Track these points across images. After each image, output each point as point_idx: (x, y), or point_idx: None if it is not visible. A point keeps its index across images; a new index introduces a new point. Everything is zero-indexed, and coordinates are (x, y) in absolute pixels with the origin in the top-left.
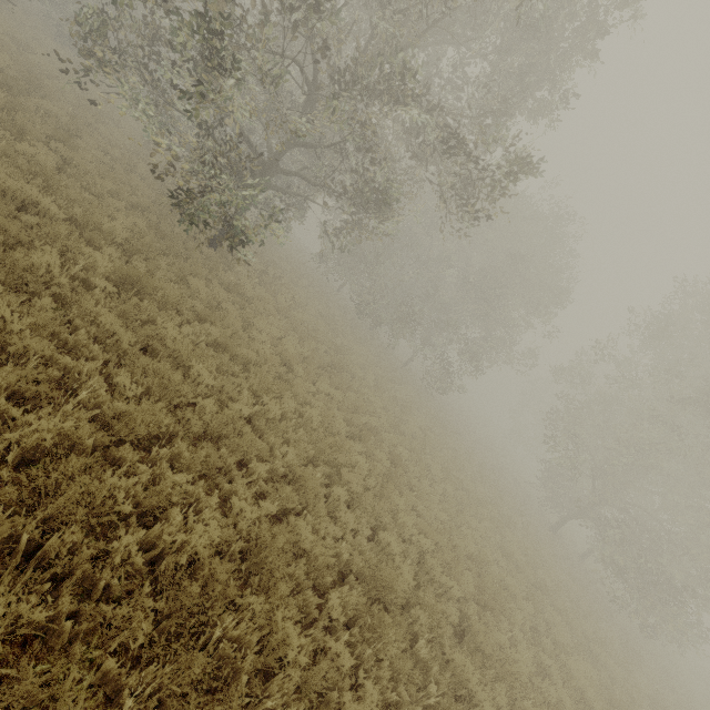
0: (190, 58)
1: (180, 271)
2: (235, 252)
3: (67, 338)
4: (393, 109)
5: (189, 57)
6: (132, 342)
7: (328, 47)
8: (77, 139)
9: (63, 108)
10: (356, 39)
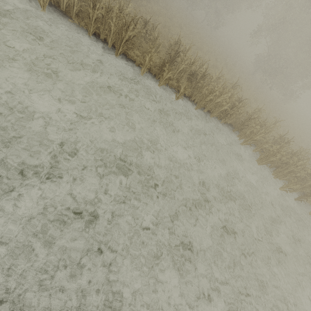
0: None
1: None
2: None
3: None
4: None
5: None
6: None
7: None
8: None
9: None
10: None
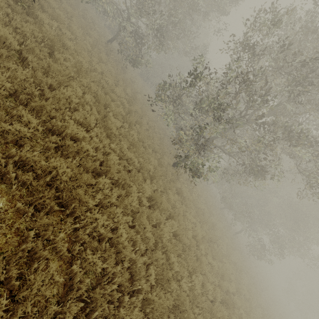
0: (198, 107)
1: (164, 184)
2: (180, 168)
3: (133, 238)
4: (291, 148)
5: (198, 107)
6: (153, 241)
7: (264, 116)
8: (141, 119)
9: (140, 106)
10: (275, 111)
